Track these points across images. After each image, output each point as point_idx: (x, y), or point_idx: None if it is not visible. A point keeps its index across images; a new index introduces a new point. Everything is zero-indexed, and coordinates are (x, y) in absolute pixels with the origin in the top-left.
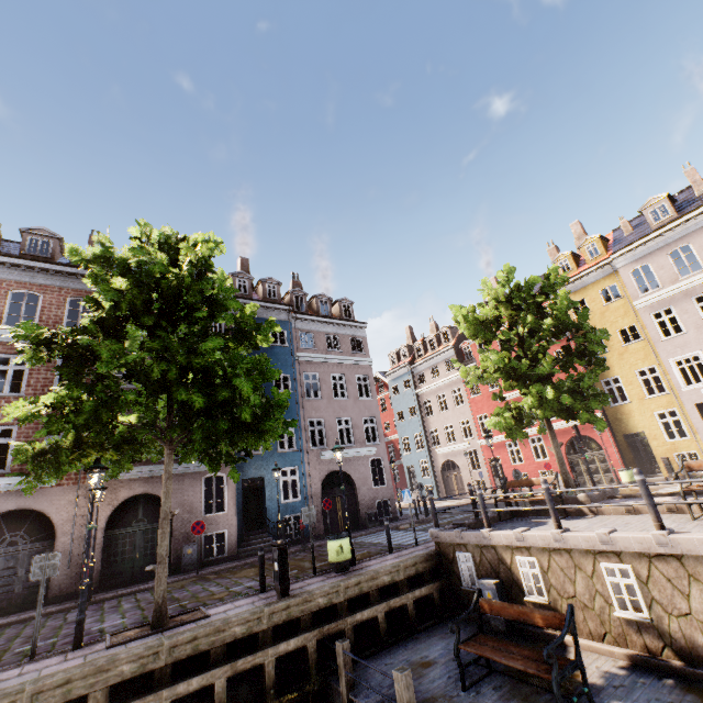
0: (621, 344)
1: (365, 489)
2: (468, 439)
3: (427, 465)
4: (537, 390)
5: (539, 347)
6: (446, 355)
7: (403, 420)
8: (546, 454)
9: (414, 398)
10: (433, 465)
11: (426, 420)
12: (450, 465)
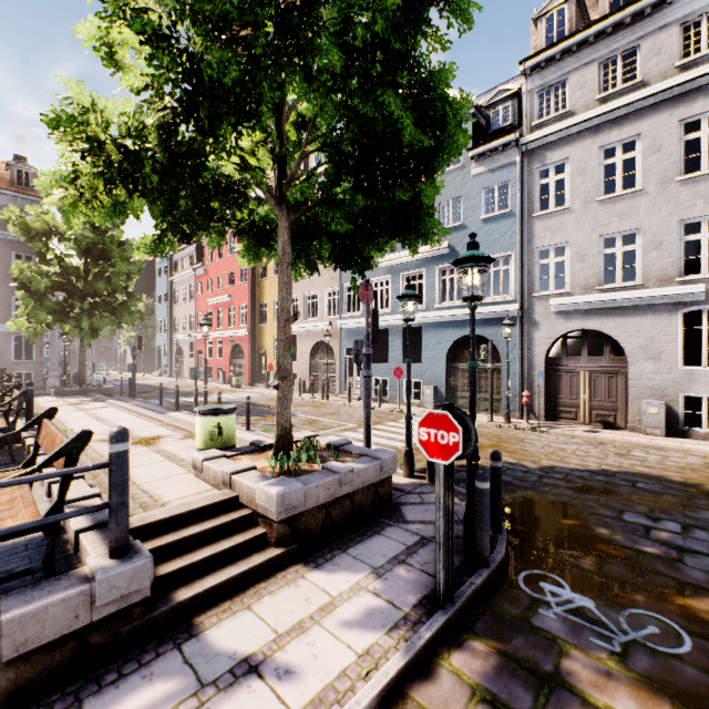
0: (273, 275)
1: (0, 361)
2: (191, 332)
3: (168, 348)
4: (24, 304)
5: (73, 266)
6: (191, 249)
7: (160, 303)
8: (223, 354)
9: (168, 285)
10: (172, 348)
11: (174, 308)
12: (182, 351)
